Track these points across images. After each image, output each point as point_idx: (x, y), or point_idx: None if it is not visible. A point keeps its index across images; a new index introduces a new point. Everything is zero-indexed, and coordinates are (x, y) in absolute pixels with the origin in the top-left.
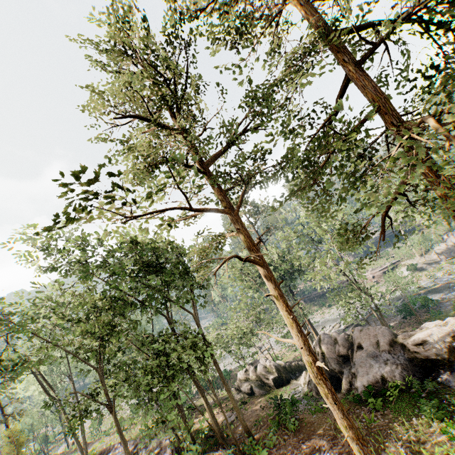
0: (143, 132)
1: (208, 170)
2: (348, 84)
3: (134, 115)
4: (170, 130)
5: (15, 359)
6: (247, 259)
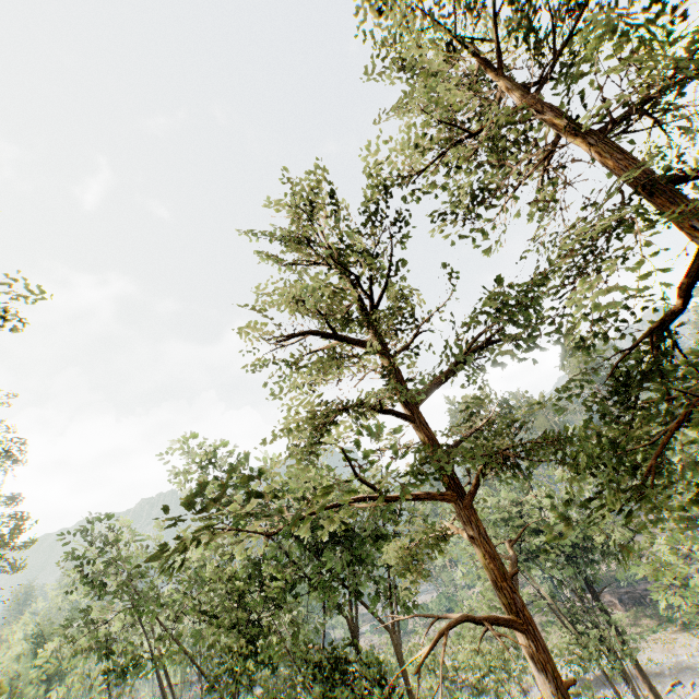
0: (318, 350)
1: (416, 414)
2: (698, 266)
3: (304, 333)
4: (357, 345)
5: (125, 654)
6: (489, 621)
